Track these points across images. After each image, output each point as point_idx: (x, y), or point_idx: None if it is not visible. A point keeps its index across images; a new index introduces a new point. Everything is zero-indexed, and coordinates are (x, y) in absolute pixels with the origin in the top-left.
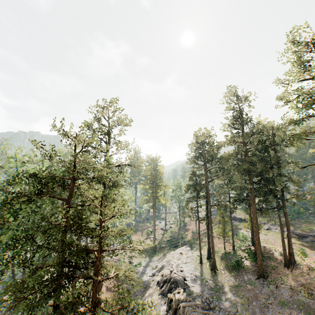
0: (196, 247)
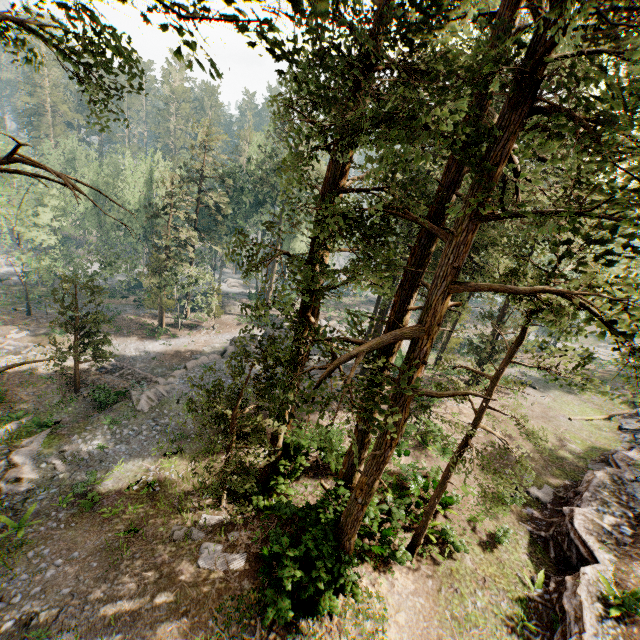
0: (435, 352)
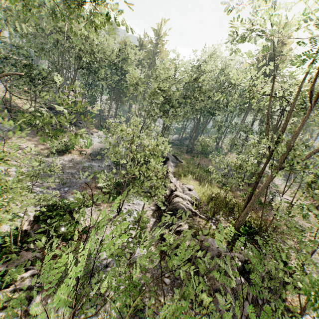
0: None
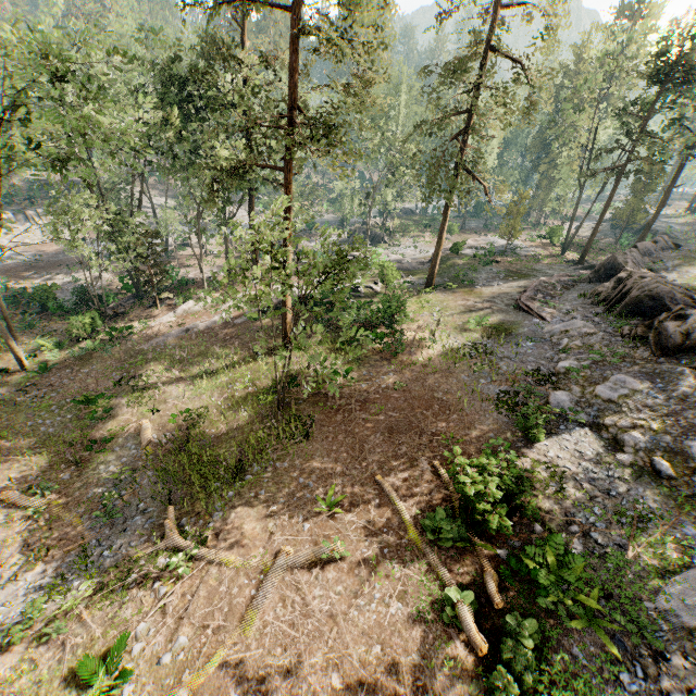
0: None
